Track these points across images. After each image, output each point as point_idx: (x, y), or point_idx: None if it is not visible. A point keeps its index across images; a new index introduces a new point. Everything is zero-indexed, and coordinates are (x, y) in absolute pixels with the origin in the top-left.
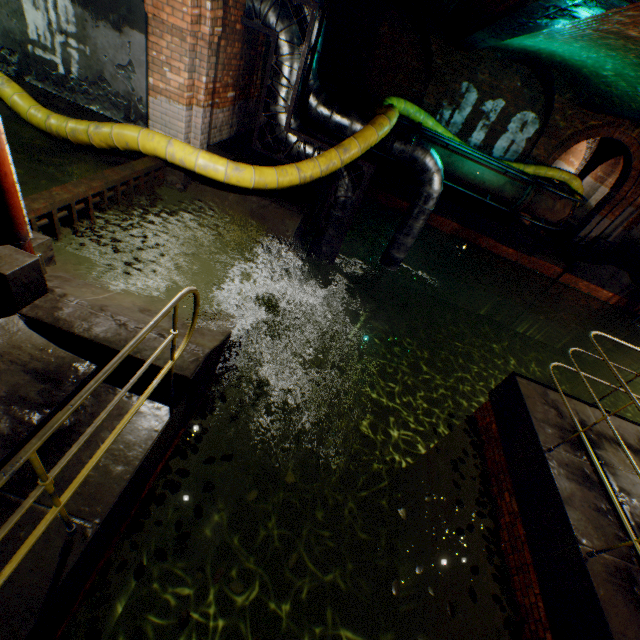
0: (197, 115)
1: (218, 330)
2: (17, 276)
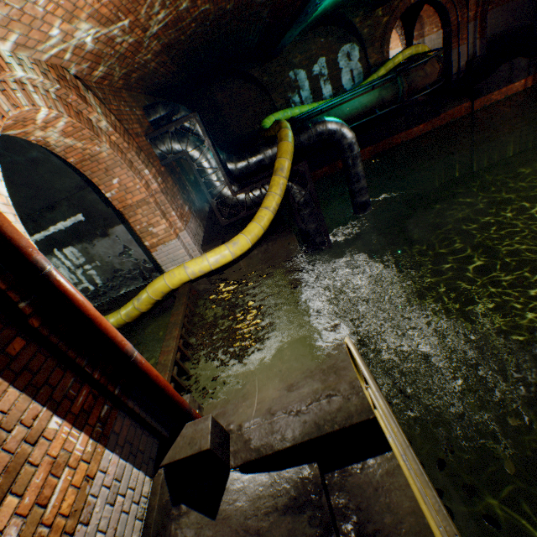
0: (184, 237)
1: (346, 355)
2: (213, 442)
